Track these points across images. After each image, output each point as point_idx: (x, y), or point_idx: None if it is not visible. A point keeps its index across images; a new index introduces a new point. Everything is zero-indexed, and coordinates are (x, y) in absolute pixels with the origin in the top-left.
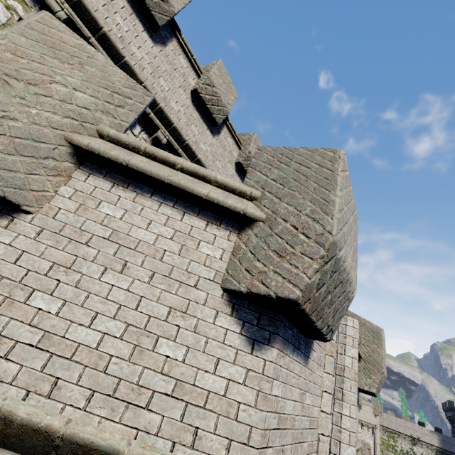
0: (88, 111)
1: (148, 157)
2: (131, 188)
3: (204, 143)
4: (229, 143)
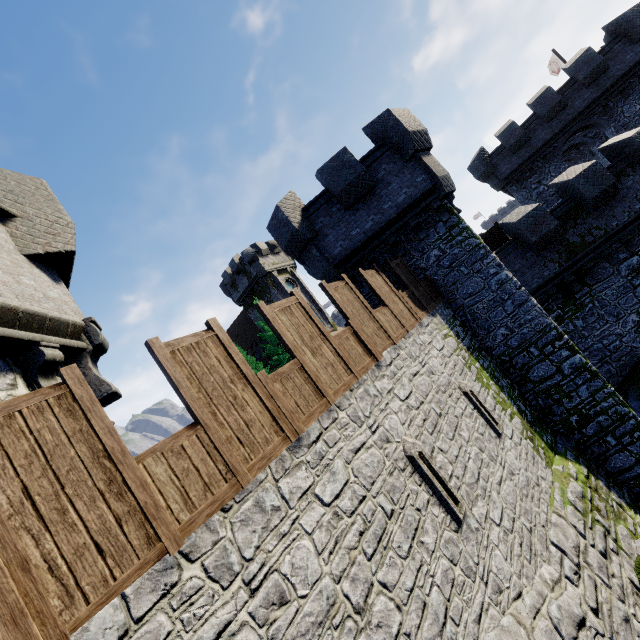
0: None
1: None
2: None
3: None
4: None
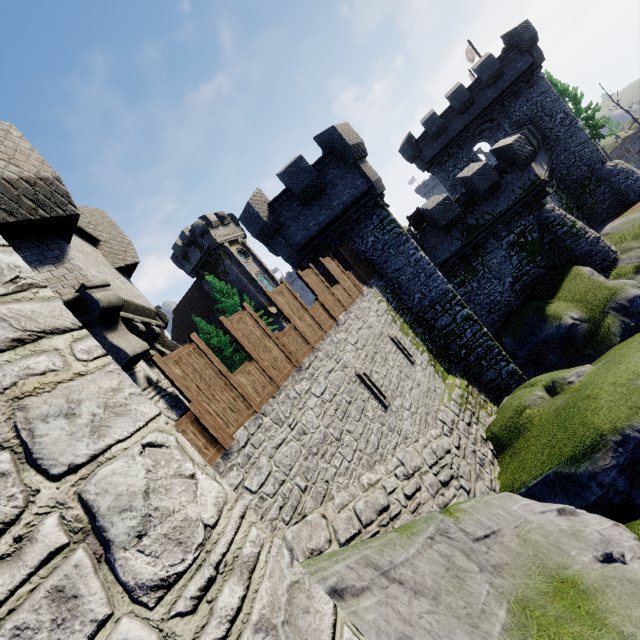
0: None
1: None
2: None
3: None
4: None
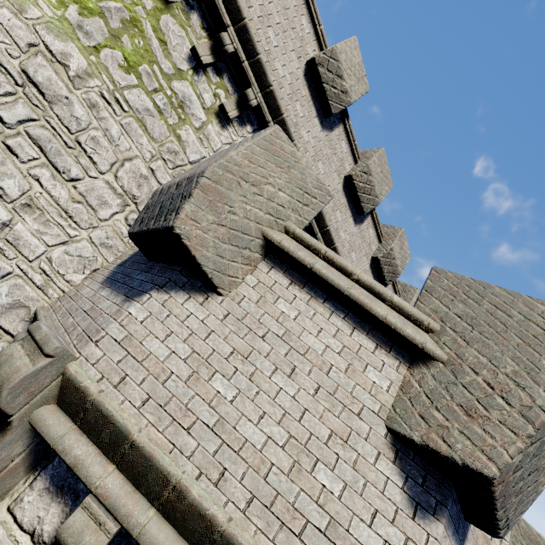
0: (283, 208)
1: (326, 261)
2: (306, 289)
3: (344, 231)
4: (370, 235)
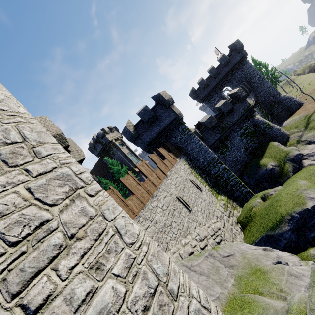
0: None
1: None
2: None
3: None
4: None
